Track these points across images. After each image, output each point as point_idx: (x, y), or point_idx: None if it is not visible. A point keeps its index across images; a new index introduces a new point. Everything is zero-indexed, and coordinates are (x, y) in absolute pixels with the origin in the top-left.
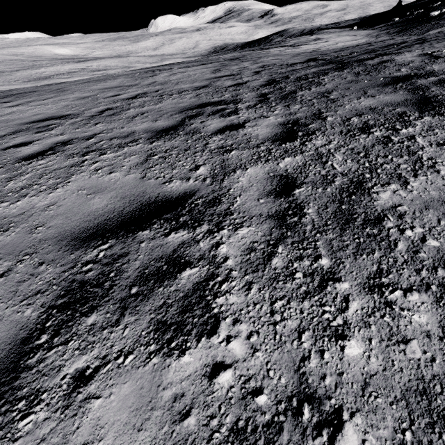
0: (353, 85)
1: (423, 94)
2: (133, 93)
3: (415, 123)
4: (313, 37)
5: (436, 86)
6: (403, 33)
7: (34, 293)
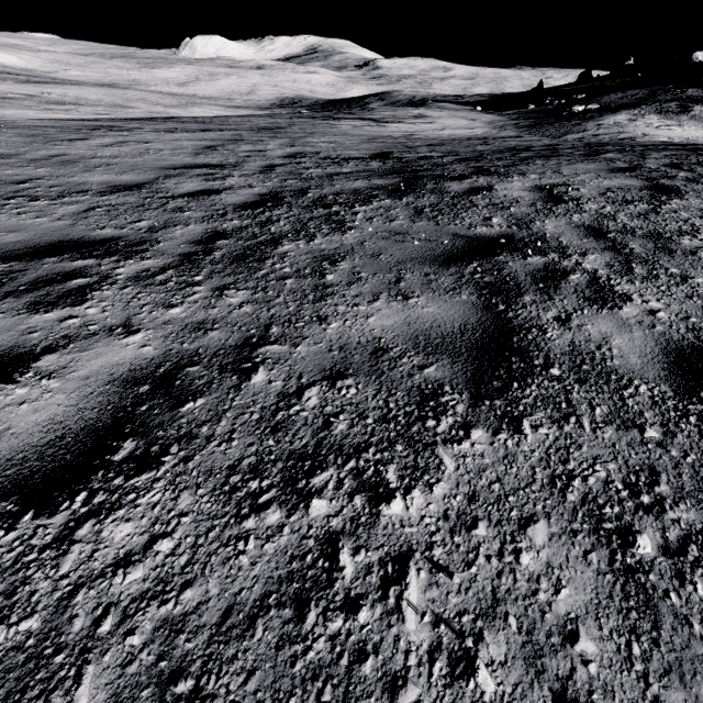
0: (391, 247)
1: (504, 315)
2: None
3: (441, 460)
4: (417, 111)
5: (535, 289)
6: (535, 129)
7: None
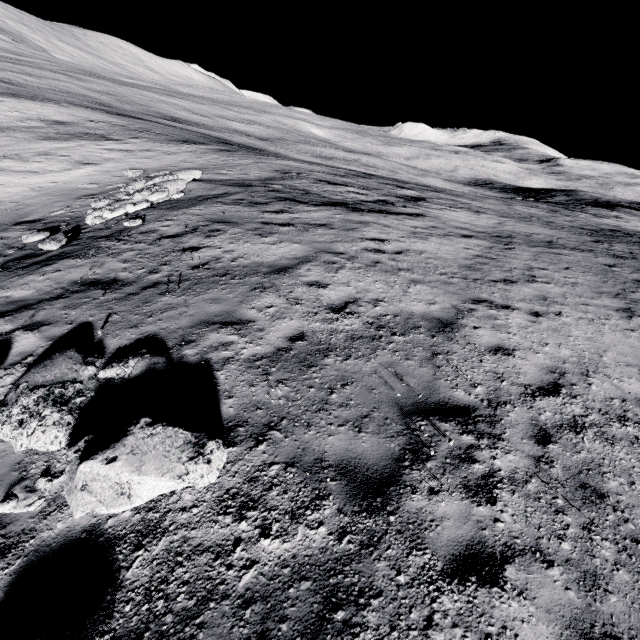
0: (637, 243)
1: None
2: (520, 213)
3: None
4: (613, 213)
5: None
6: None
7: (575, 243)
